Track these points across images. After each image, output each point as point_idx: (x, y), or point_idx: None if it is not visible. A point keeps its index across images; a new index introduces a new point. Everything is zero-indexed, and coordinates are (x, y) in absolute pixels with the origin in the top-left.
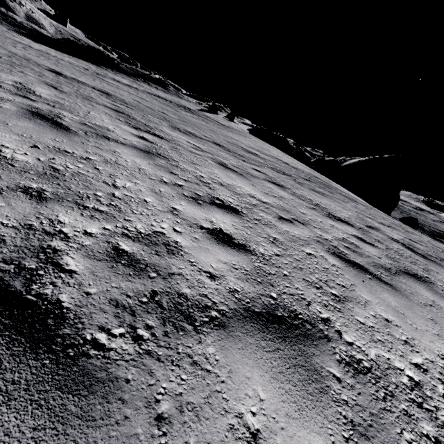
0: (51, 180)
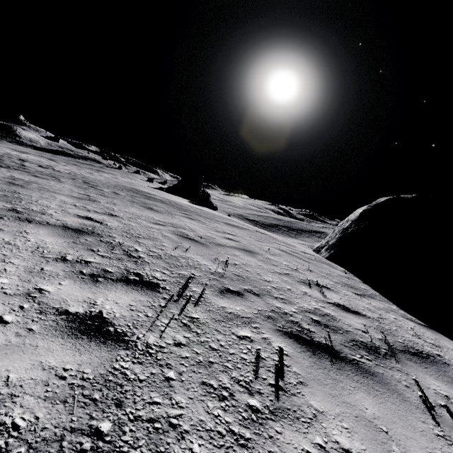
0: None
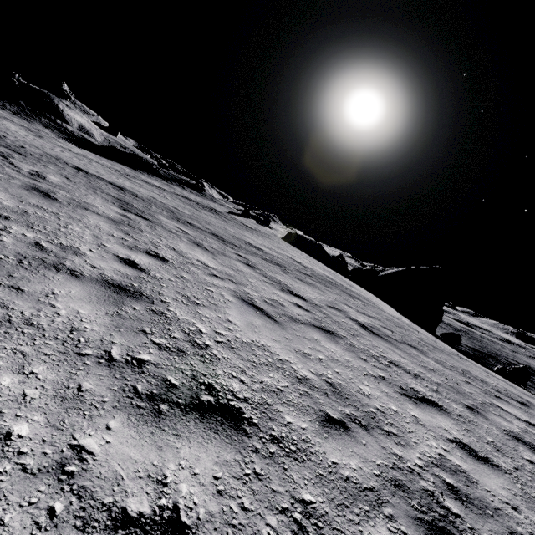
0: (19, 215)
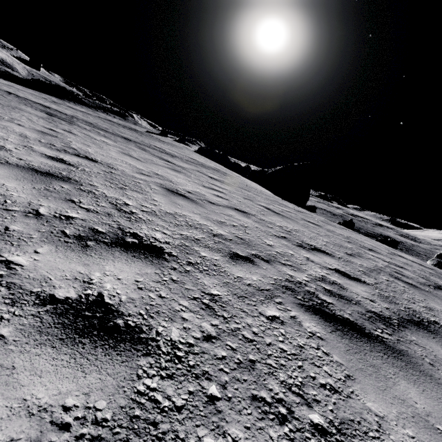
0: None
